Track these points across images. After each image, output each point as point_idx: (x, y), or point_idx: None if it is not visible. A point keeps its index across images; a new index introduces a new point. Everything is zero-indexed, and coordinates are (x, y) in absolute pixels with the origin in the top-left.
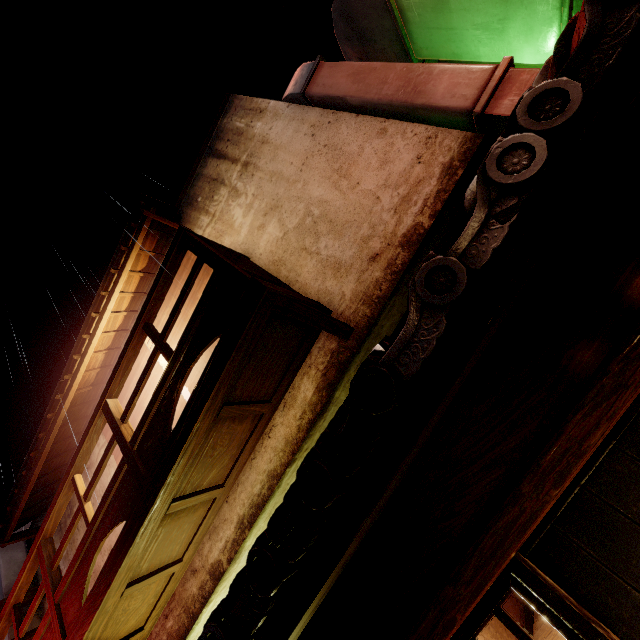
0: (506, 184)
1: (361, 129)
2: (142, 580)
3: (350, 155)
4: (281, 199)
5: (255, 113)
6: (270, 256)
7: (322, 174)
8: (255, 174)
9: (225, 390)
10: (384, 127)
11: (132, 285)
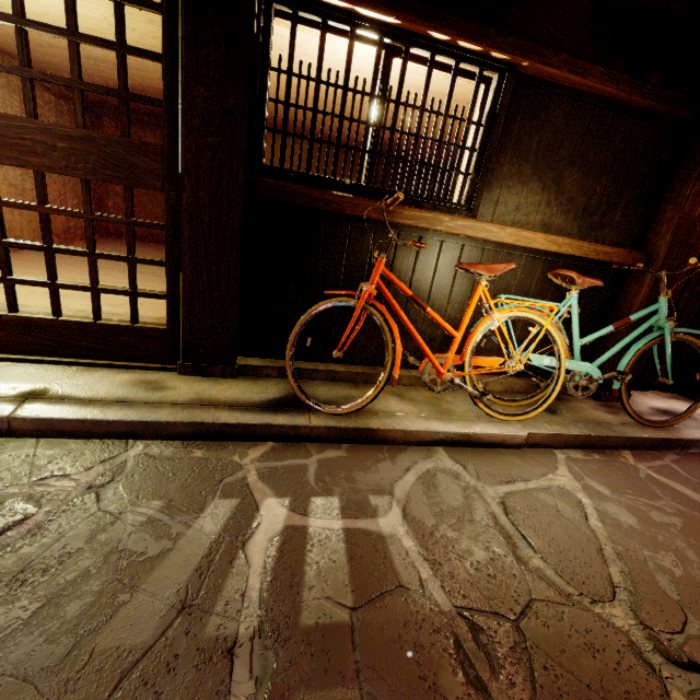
0: None
1: None
2: None
3: None
4: None
5: None
6: None
7: None
8: None
9: None
10: None
11: None
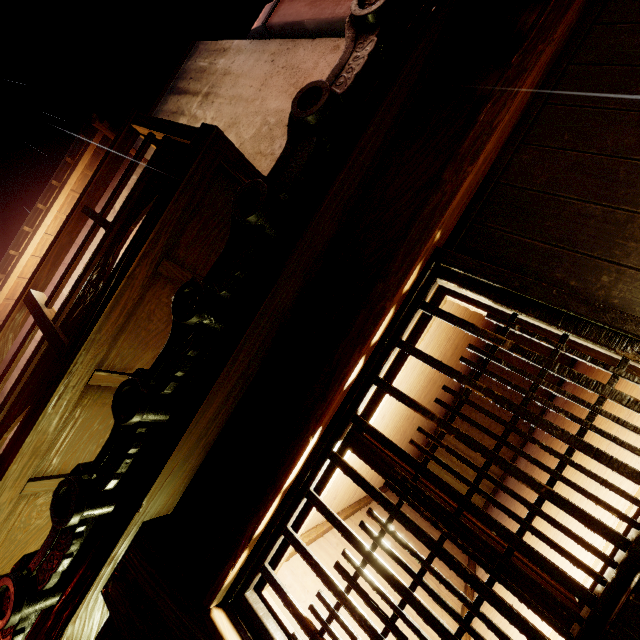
0: None
1: (317, 49)
2: (50, 478)
3: (306, 70)
4: (239, 116)
5: (219, 52)
6: None
7: (279, 90)
8: (215, 101)
9: (167, 238)
10: (337, 44)
11: None
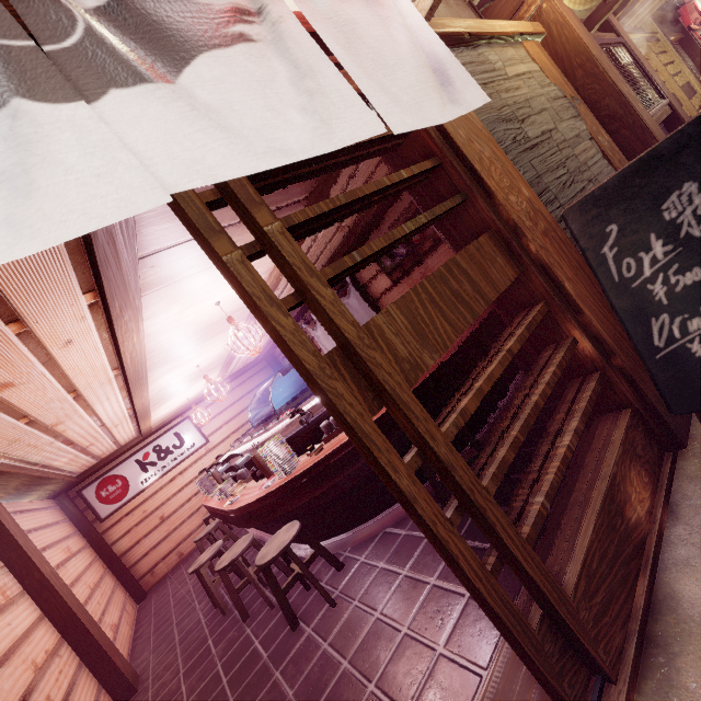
0: None
1: None
2: None
3: None
4: None
5: None
6: None
7: None
8: None
9: None
10: None
11: None
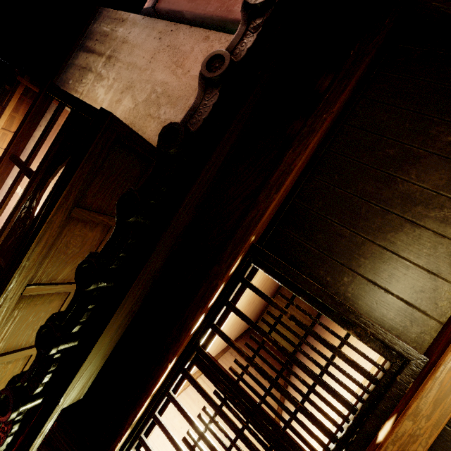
0: (255, 5)
1: (193, 36)
2: None
3: (184, 52)
4: (134, 81)
5: (118, 21)
6: (124, 121)
7: (165, 65)
8: (116, 64)
9: (76, 193)
10: (208, 35)
11: (6, 143)
